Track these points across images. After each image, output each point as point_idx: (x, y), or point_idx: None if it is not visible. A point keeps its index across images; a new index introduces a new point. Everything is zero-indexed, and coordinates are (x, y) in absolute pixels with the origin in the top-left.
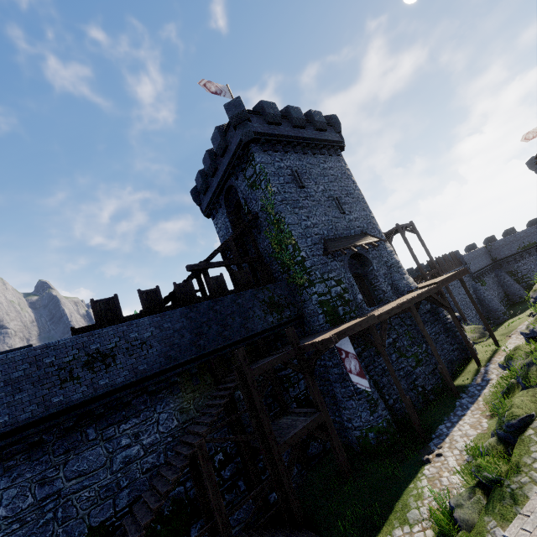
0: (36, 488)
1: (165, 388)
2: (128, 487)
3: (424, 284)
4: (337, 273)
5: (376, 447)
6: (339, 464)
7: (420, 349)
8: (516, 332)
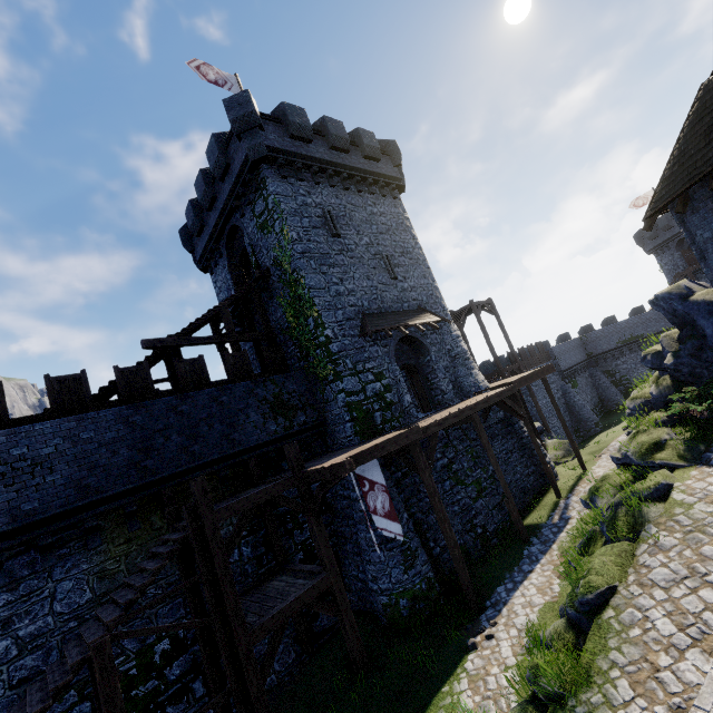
0: None
1: (75, 538)
2: None
3: (497, 384)
4: (378, 364)
5: (409, 620)
6: (350, 651)
7: (485, 473)
8: (608, 451)
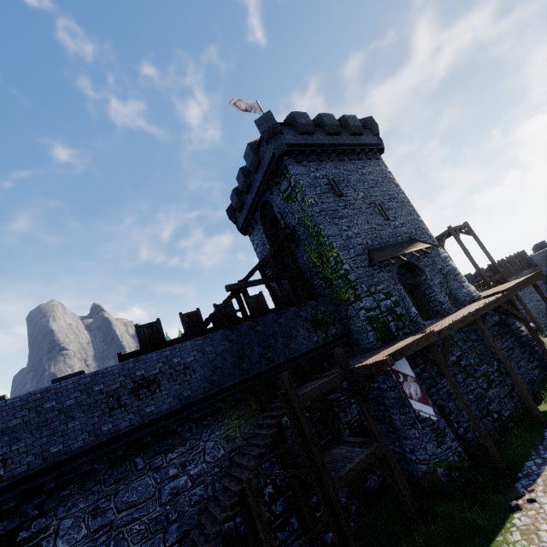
0: (89, 519)
1: (210, 414)
2: (177, 520)
3: (488, 293)
4: (386, 286)
5: (447, 485)
6: (404, 504)
7: (491, 368)
8: None
